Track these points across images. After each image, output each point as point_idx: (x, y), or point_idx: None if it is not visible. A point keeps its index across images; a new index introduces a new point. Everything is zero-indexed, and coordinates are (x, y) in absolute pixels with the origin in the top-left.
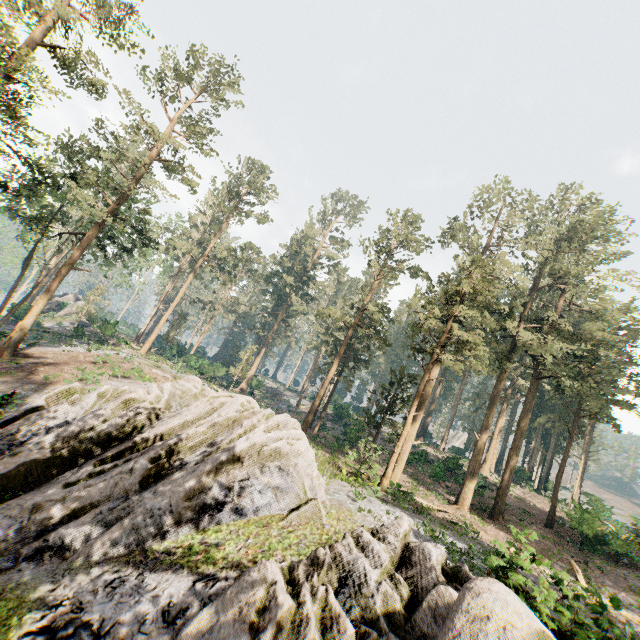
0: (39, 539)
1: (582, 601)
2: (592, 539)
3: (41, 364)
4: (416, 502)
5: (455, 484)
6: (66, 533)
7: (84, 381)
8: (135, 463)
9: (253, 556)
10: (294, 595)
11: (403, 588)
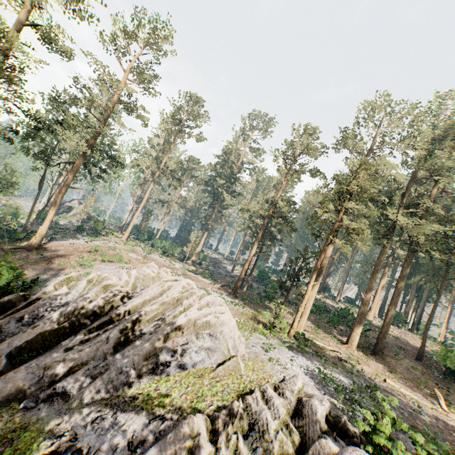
0: (50, 387)
1: (441, 423)
2: (453, 370)
3: (56, 254)
4: (316, 345)
5: (346, 328)
6: (66, 384)
7: (83, 266)
8: (110, 334)
9: (190, 401)
10: (214, 440)
11: (295, 435)
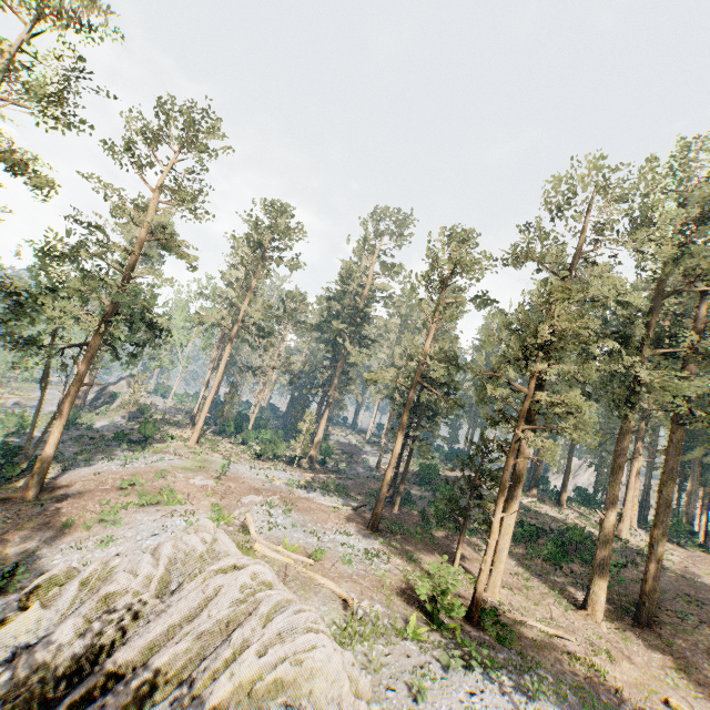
0: None
1: None
2: None
3: (65, 502)
4: (523, 629)
5: (582, 566)
6: None
7: (103, 524)
8: None
9: None
10: None
11: None
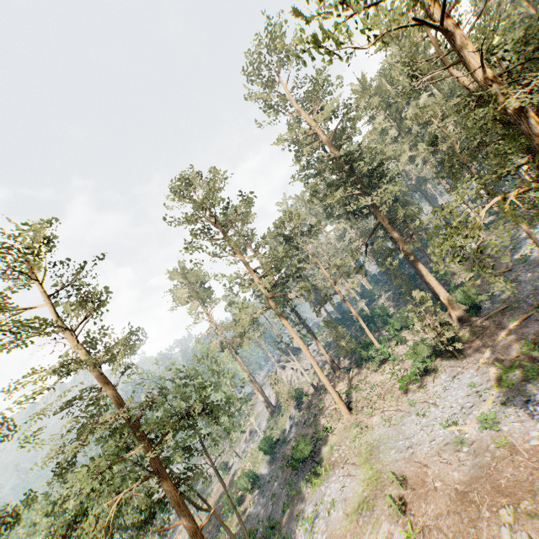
0: None
1: None
2: None
3: None
4: None
5: None
6: None
7: None
8: None
9: None
10: None
11: None
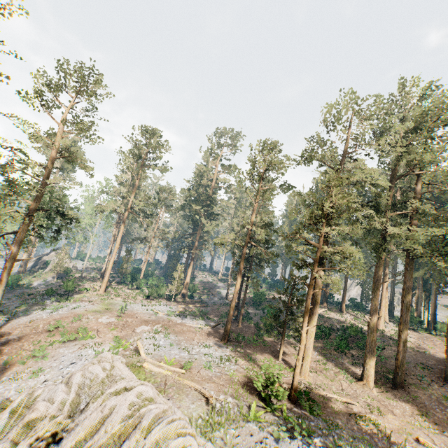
0: None
1: None
2: None
3: (7, 345)
4: (325, 400)
5: (358, 351)
6: None
7: (34, 359)
8: None
9: None
10: None
11: None
